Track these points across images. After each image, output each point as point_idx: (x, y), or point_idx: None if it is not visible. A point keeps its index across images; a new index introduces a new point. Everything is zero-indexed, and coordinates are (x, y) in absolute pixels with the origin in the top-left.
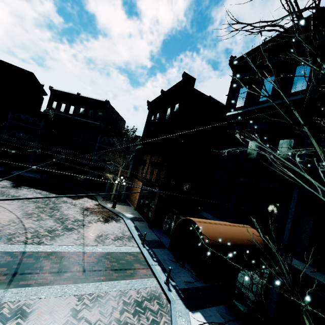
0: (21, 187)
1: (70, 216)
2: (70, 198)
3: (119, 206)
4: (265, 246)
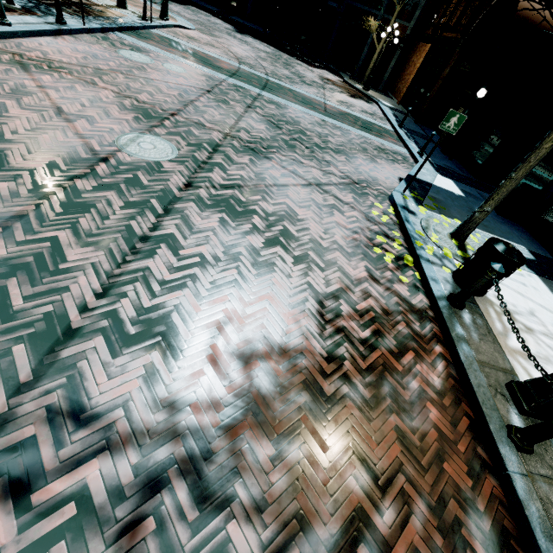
0: (245, 35)
1: (307, 76)
2: (305, 64)
3: (374, 93)
4: None
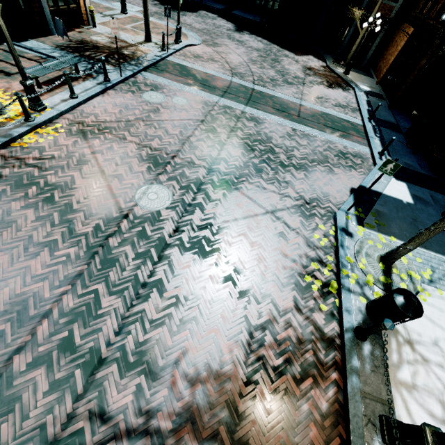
0: (243, 32)
1: (291, 71)
2: (292, 53)
3: (354, 74)
4: None
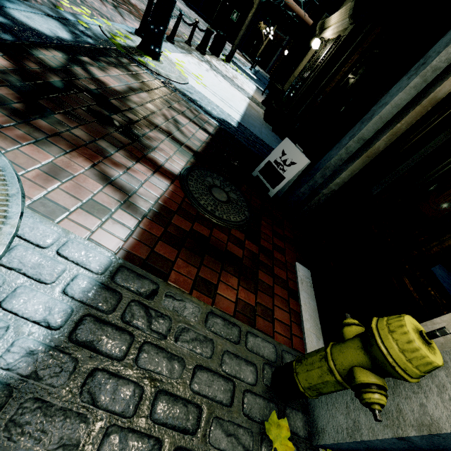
0: (191, 10)
1: None
2: None
3: (258, 66)
4: (309, 27)
